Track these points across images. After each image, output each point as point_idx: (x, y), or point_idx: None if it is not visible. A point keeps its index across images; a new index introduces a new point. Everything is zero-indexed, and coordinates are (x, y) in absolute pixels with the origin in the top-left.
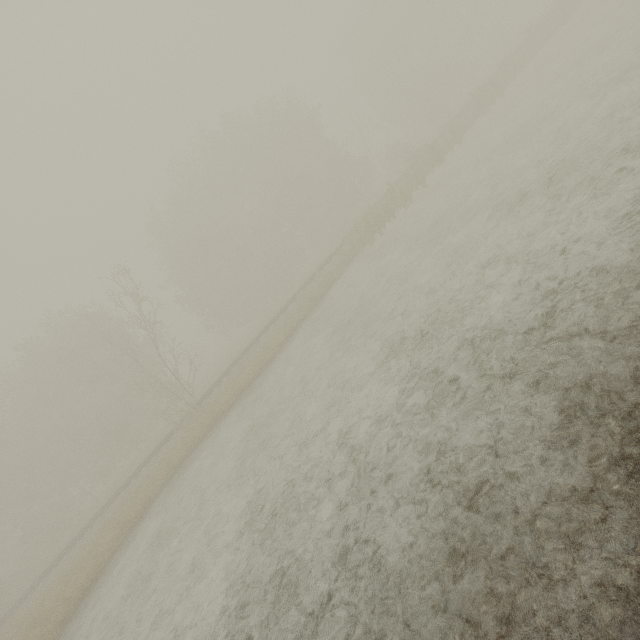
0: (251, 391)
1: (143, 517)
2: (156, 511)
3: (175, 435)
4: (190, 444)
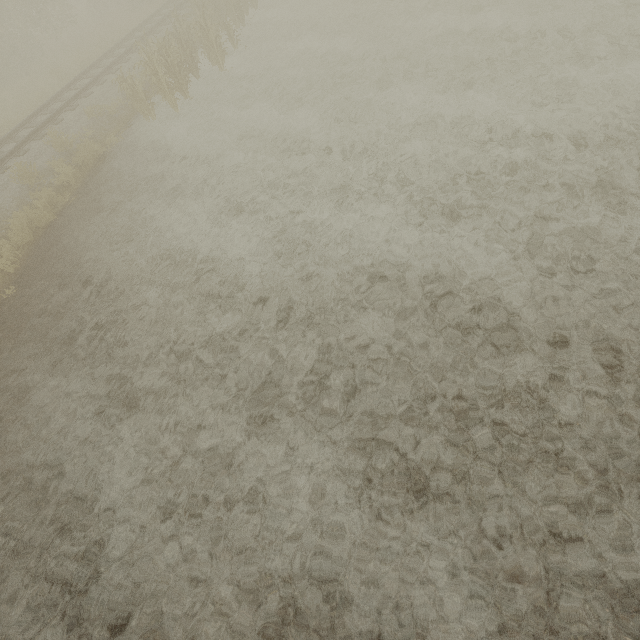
0: None
1: None
2: None
3: None
4: None
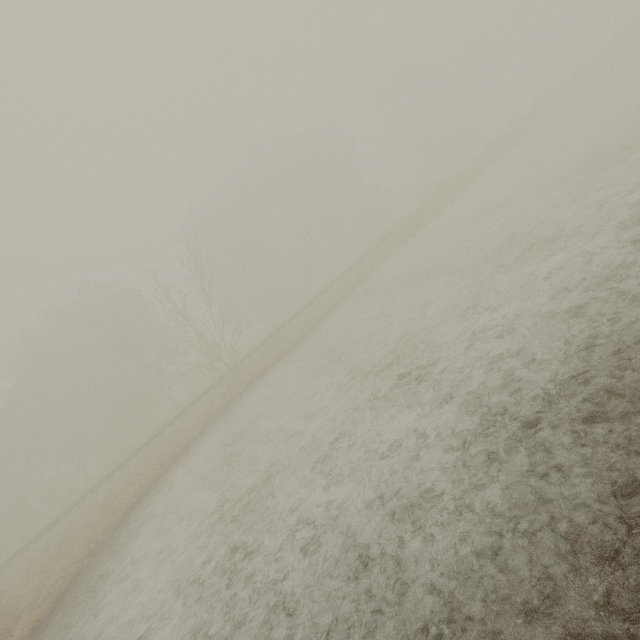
0: (296, 350)
1: (188, 449)
2: (207, 439)
3: (204, 398)
4: (229, 397)
